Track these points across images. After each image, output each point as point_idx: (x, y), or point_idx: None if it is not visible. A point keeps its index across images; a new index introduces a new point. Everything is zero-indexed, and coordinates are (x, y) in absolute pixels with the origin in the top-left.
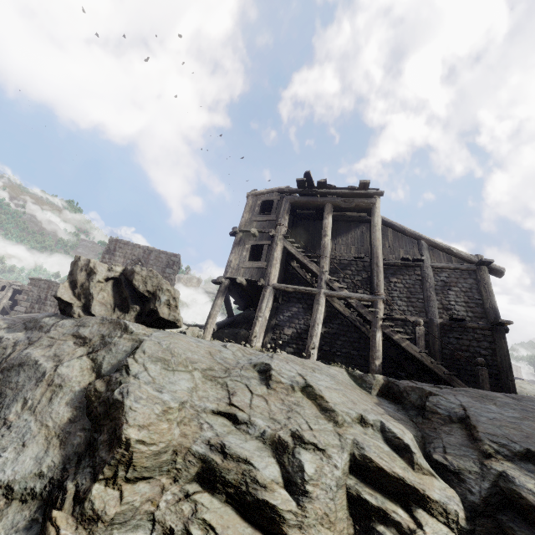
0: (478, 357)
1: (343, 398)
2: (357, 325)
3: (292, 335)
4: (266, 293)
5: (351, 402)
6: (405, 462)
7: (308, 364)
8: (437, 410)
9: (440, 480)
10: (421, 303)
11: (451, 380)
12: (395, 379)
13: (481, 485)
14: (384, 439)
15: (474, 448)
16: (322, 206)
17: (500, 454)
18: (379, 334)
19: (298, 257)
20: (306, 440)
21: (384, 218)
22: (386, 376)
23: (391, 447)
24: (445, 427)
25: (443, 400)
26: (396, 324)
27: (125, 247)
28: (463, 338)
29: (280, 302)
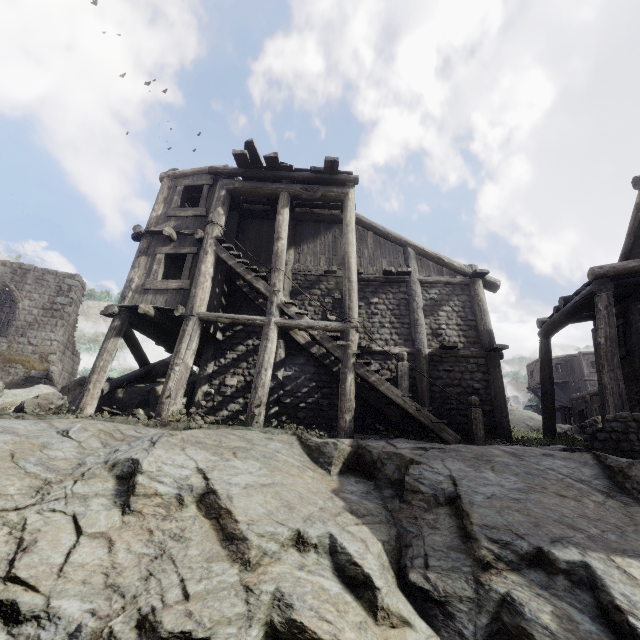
0: (471, 392)
1: (273, 502)
2: (327, 364)
3: (239, 385)
4: (187, 328)
5: (285, 508)
6: (363, 609)
7: (228, 443)
8: (420, 488)
9: (419, 623)
10: (407, 329)
11: (440, 430)
12: (368, 442)
13: (476, 621)
14: (335, 567)
15: (467, 552)
16: (275, 195)
17: (502, 560)
18: (351, 377)
19: (239, 272)
20: (165, 632)
21: (363, 218)
22: (364, 429)
23: (344, 581)
24: (430, 515)
25: (428, 471)
26: (377, 359)
27: None
28: (455, 371)
29: (220, 339)
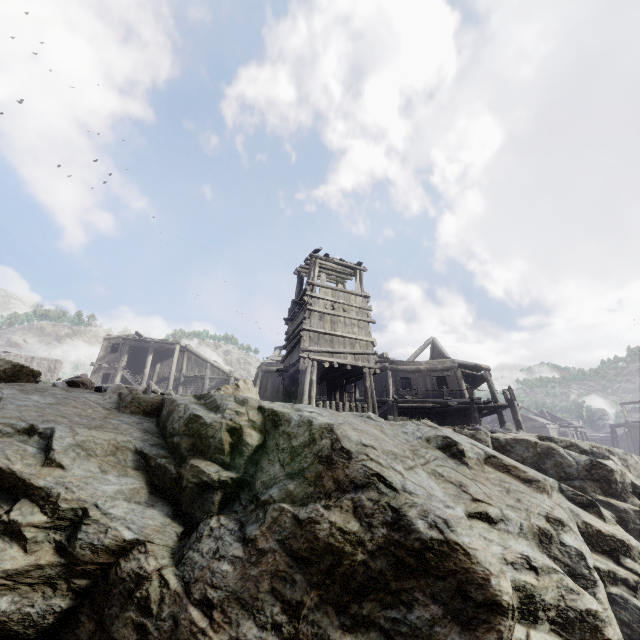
0: None
1: None
2: None
3: None
4: None
5: None
6: None
7: None
8: None
9: None
10: None
11: None
12: None
13: None
14: None
15: None
16: (148, 348)
17: None
18: None
19: (130, 381)
20: None
21: (191, 349)
22: None
23: None
24: None
25: None
26: None
27: (7, 357)
28: None
29: None
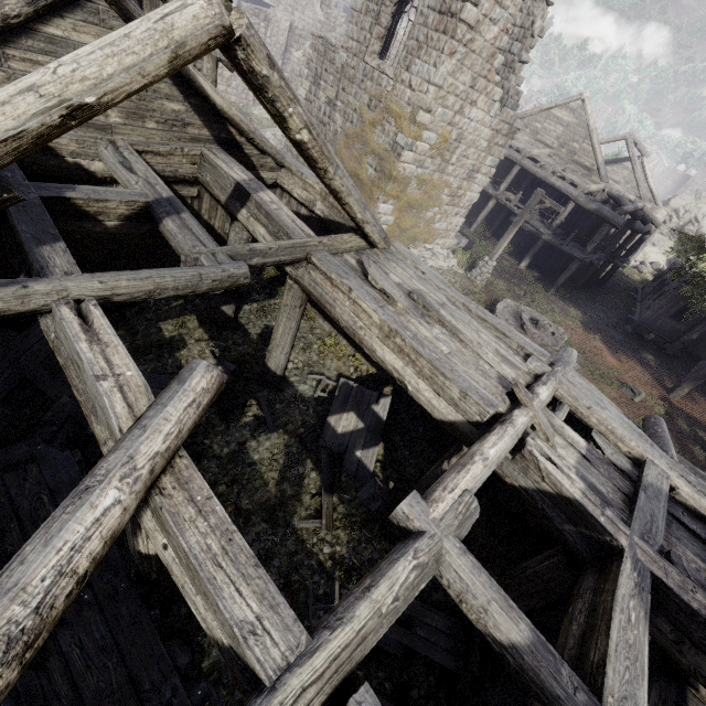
0: None
1: None
2: None
3: None
4: None
5: None
6: None
7: None
8: None
9: None
10: None
11: None
12: None
13: None
14: None
15: None
16: None
17: None
18: None
19: None
20: None
21: None
22: None
23: None
24: None
25: None
26: None
27: None
28: None
29: None
